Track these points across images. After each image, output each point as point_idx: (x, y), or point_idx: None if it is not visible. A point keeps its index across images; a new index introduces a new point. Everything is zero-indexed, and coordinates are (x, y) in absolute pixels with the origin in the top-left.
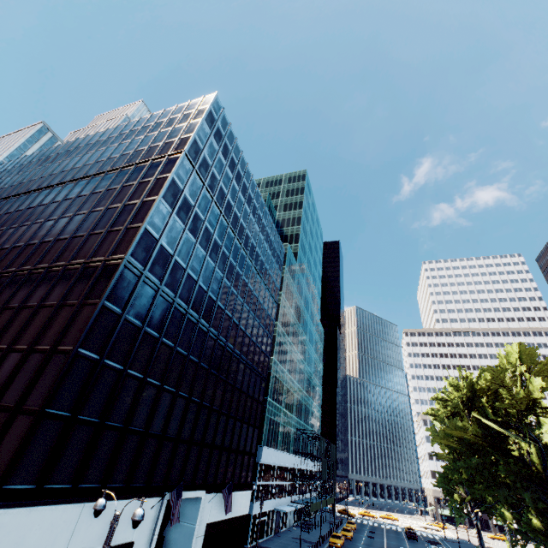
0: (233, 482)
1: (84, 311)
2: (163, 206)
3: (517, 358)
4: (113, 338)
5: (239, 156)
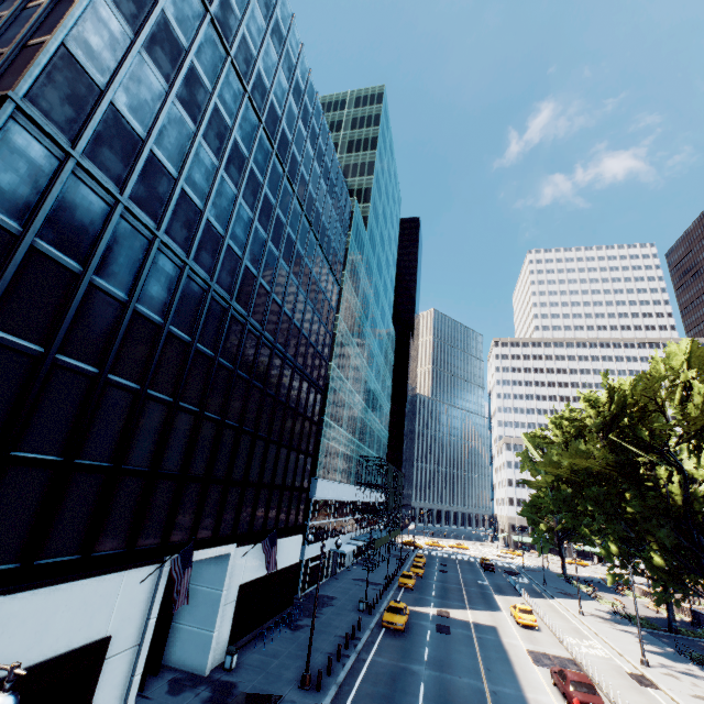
0: (277, 527)
1: None
2: (111, 14)
3: (686, 362)
4: (2, 283)
5: None
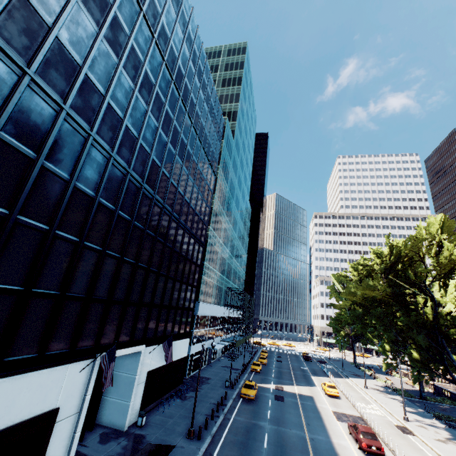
0: (173, 334)
1: None
2: None
3: (440, 229)
4: None
5: None
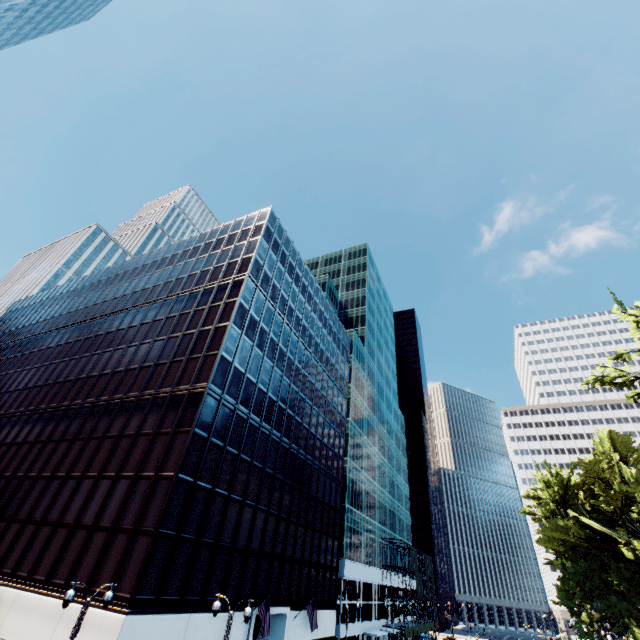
0: (316, 599)
1: (178, 439)
2: (234, 330)
3: (610, 447)
4: (203, 461)
5: (296, 258)
